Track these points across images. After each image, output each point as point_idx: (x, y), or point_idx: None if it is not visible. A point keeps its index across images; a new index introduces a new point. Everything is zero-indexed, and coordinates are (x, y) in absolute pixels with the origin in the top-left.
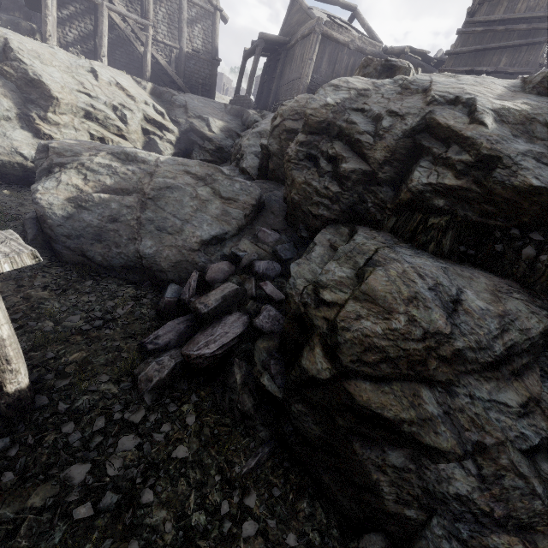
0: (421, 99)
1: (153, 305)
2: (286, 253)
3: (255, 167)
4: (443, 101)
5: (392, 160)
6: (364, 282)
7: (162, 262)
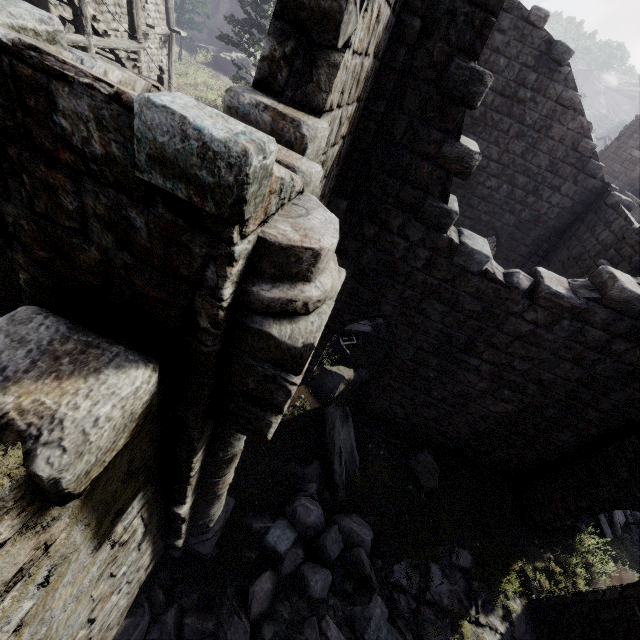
0: None
1: None
2: None
3: None
4: None
5: None
6: None
7: None
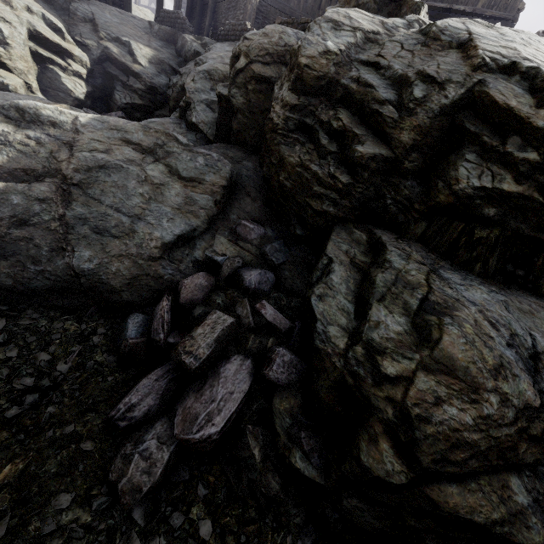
0: (462, 59)
1: (110, 344)
2: (278, 256)
3: (210, 123)
4: (494, 67)
5: (422, 145)
6: (437, 348)
7: (111, 279)
